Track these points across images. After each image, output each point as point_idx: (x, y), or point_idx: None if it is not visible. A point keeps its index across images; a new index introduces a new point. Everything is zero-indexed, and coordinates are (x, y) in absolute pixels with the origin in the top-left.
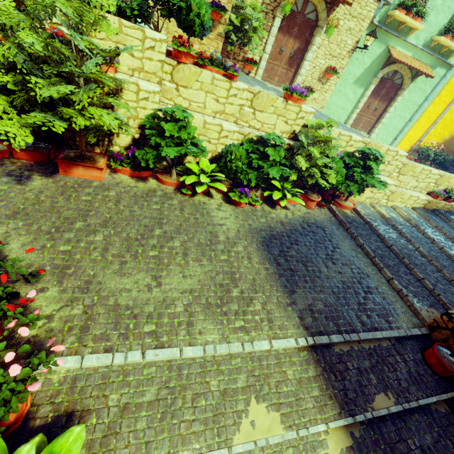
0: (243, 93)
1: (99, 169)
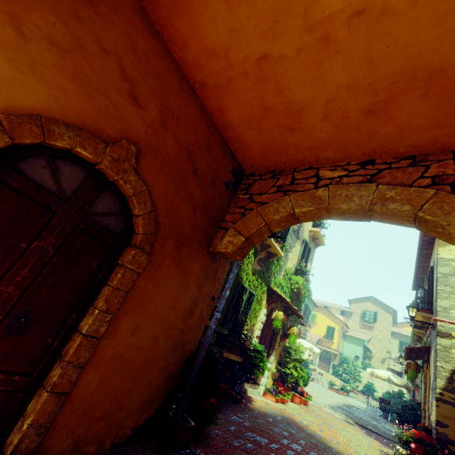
0: (387, 384)
1: (355, 389)
